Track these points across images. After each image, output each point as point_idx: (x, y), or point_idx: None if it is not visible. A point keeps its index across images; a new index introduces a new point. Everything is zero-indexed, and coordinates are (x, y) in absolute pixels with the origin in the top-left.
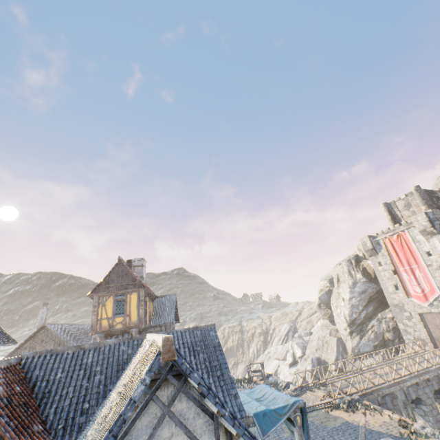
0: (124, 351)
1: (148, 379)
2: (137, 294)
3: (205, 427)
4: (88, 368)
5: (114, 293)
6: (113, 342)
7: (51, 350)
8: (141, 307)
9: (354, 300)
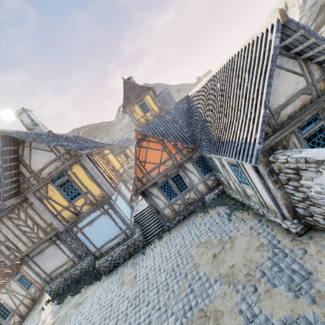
0: (183, 107)
1: (279, 35)
2: (149, 96)
3: (293, 65)
4: (171, 121)
5: (136, 103)
6: (173, 107)
7: (147, 124)
8: (156, 102)
9: (304, 18)
